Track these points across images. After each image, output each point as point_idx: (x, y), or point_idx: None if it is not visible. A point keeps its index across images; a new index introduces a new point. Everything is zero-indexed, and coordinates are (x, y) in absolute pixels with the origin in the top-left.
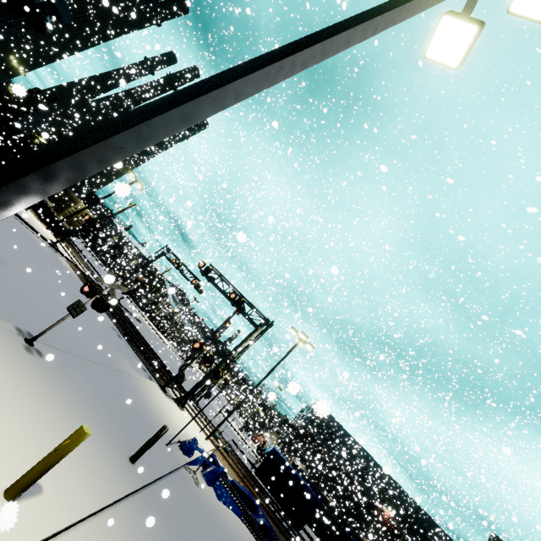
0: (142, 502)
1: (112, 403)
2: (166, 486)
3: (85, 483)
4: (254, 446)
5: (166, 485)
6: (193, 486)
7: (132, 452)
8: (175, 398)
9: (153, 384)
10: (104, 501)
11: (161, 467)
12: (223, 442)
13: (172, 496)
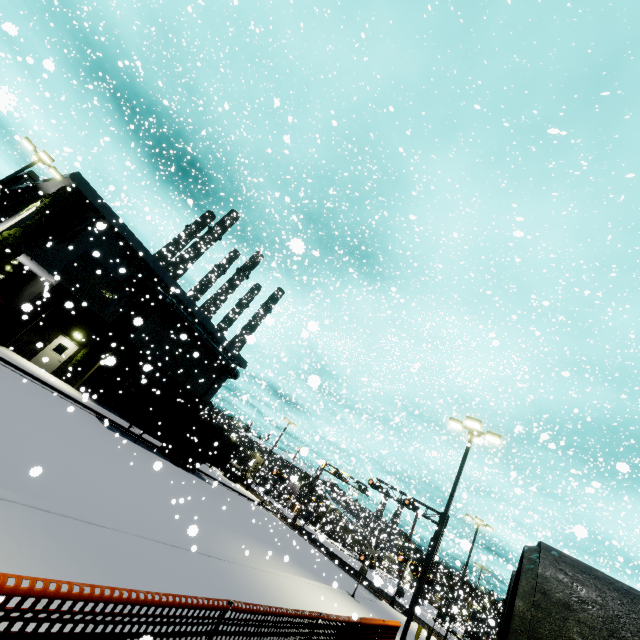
0: None
1: None
2: None
3: None
4: None
5: None
6: None
7: None
8: (402, 612)
9: (386, 603)
10: None
11: None
12: None
13: None
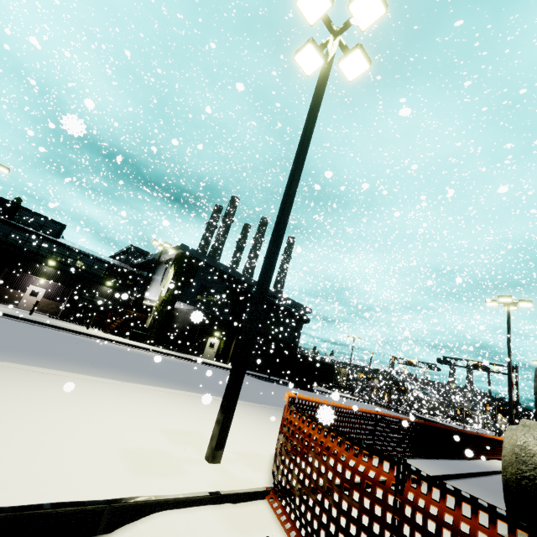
0: None
1: None
2: None
3: None
4: None
5: None
6: None
7: None
8: None
9: None
10: None
11: None
12: None
13: None
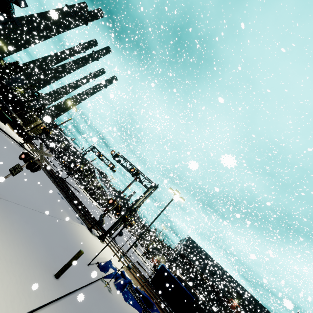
0: (61, 308)
1: (47, 237)
2: (85, 294)
3: (6, 297)
4: (151, 265)
5: (84, 293)
6: (106, 293)
7: (57, 270)
8: (98, 235)
9: (83, 226)
10: (22, 310)
11: (81, 280)
12: (130, 263)
13: (89, 301)
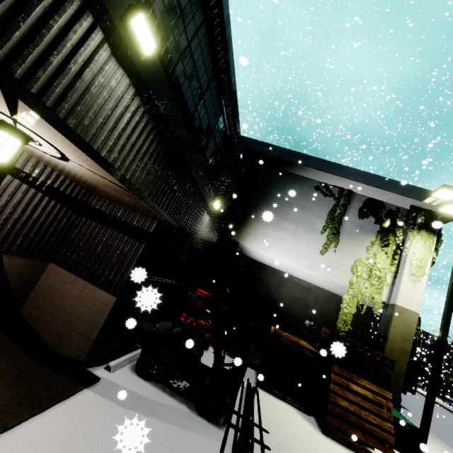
0: None
1: None
2: None
3: None
4: None
5: None
6: None
7: None
8: None
9: None
10: None
11: None
12: None
13: None
